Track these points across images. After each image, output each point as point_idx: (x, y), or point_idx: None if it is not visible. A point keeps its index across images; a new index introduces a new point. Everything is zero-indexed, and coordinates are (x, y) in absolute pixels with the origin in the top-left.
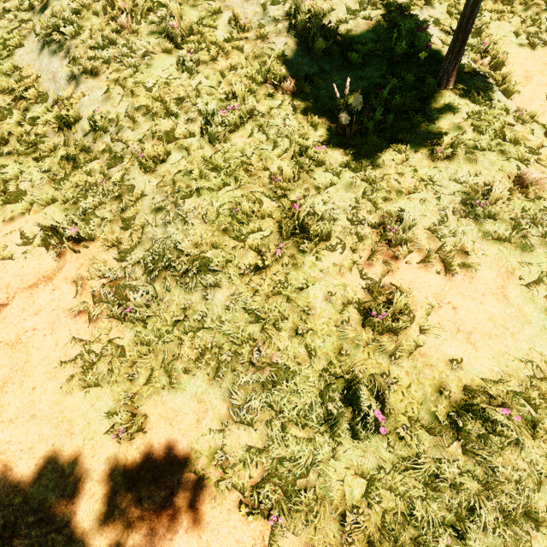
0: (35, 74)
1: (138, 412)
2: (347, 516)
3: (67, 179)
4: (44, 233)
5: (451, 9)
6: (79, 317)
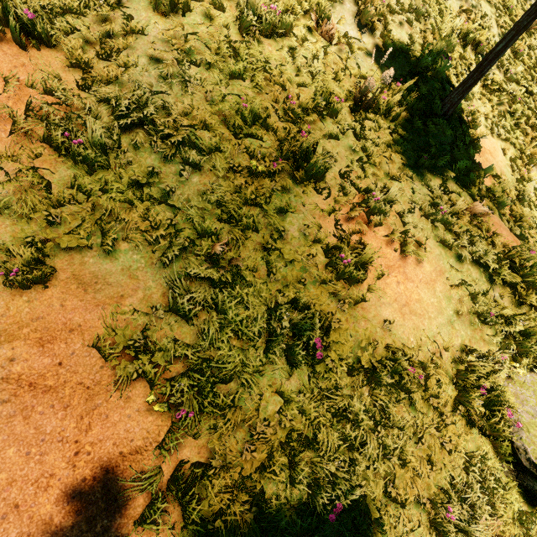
0: None
1: (44, 262)
2: (257, 426)
3: None
4: None
5: (457, 68)
6: None
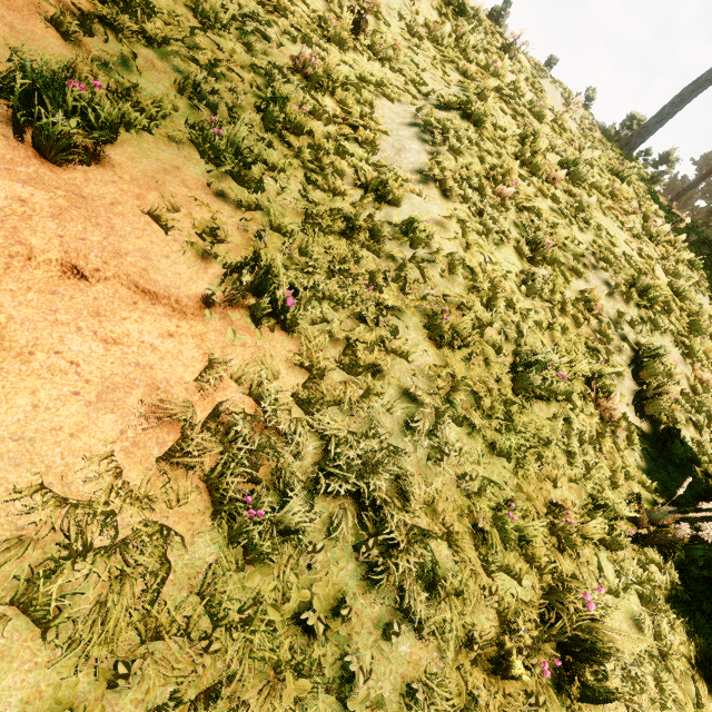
0: (385, 129)
1: None
2: None
3: (324, 233)
4: (248, 257)
5: None
6: (160, 421)
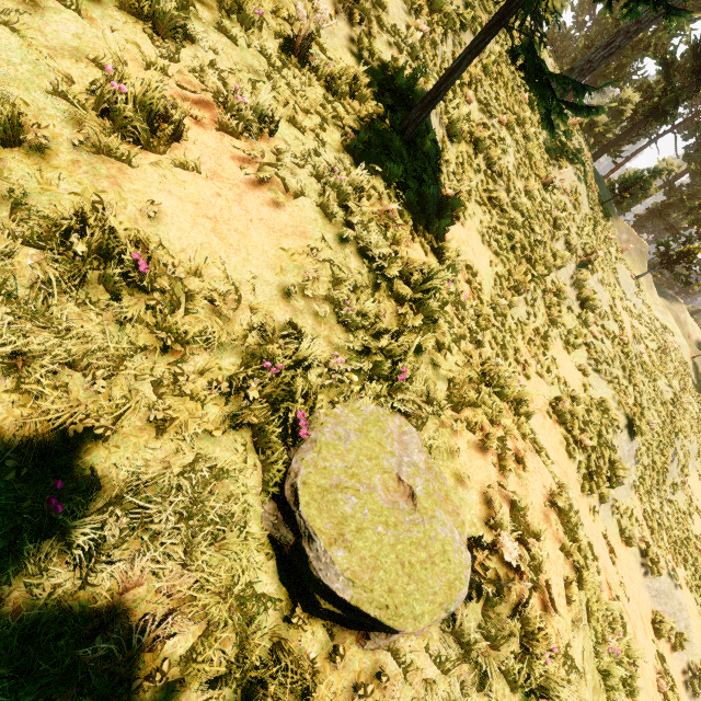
0: None
1: None
2: None
3: None
4: None
5: (460, 158)
6: None
